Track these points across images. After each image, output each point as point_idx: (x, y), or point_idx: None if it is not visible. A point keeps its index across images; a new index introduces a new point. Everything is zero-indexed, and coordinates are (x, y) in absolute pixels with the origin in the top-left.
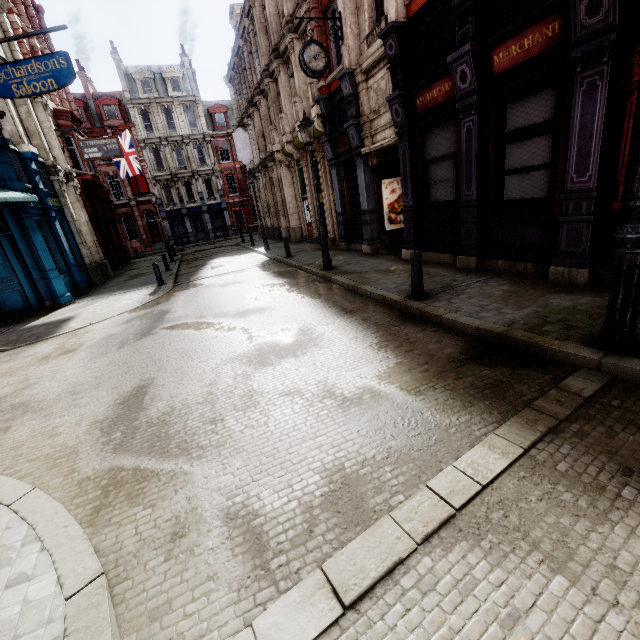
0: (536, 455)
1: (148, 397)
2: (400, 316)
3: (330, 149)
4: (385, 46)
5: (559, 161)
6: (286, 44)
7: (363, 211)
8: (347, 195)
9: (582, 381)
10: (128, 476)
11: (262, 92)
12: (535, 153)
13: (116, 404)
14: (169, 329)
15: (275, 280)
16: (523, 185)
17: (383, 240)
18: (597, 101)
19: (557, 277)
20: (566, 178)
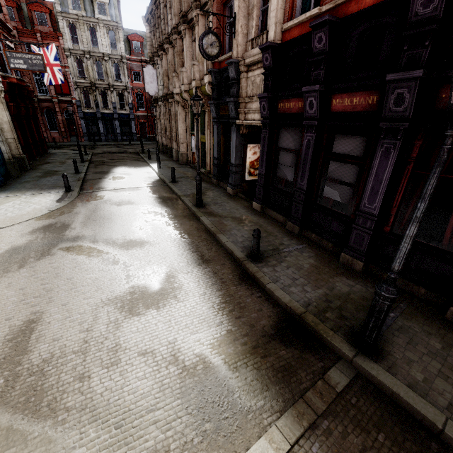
0: (297, 452)
1: (34, 336)
2: (239, 274)
3: (214, 110)
4: (263, 56)
5: (360, 187)
6: (193, 16)
7: (231, 164)
8: (222, 146)
9: (339, 374)
10: (1, 438)
11: (171, 42)
12: (347, 174)
13: (5, 341)
14: (65, 251)
15: (159, 208)
16: (336, 191)
17: (242, 186)
18: (389, 161)
19: (344, 260)
20: (361, 201)
